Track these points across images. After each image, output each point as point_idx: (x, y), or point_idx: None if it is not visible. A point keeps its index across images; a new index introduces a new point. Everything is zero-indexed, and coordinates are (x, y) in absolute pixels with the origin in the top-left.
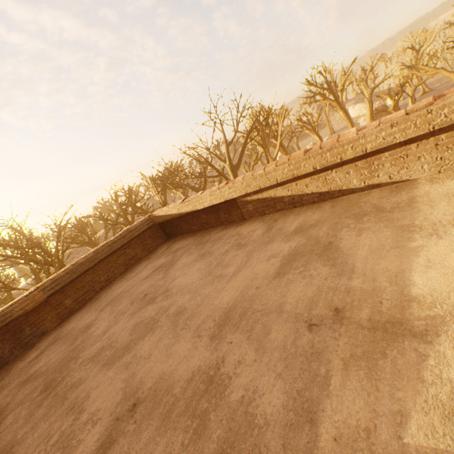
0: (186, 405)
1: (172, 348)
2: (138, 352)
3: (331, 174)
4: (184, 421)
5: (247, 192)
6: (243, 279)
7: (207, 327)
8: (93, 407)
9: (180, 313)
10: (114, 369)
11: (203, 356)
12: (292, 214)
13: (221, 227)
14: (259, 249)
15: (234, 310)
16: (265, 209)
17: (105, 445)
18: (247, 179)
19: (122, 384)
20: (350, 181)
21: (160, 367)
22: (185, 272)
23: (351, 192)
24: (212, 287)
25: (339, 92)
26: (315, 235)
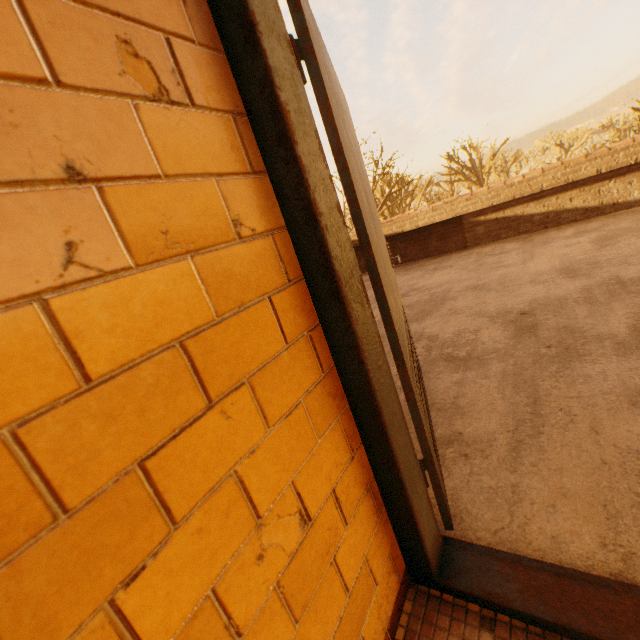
0: (609, 294)
1: (514, 293)
2: (455, 307)
3: (608, 185)
4: (623, 296)
5: (493, 204)
6: (548, 258)
7: (548, 278)
8: (450, 331)
9: (478, 286)
10: (433, 319)
11: (578, 283)
12: (550, 231)
13: (428, 258)
14: (536, 248)
15: (573, 266)
16: (502, 232)
17: (524, 328)
18: (499, 187)
19: (470, 317)
20: (630, 193)
21: (518, 300)
22: (424, 279)
23: (627, 207)
24: (502, 271)
25: (485, 175)
26: (617, 228)
